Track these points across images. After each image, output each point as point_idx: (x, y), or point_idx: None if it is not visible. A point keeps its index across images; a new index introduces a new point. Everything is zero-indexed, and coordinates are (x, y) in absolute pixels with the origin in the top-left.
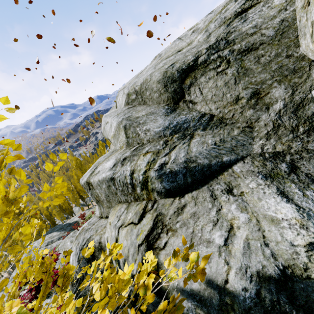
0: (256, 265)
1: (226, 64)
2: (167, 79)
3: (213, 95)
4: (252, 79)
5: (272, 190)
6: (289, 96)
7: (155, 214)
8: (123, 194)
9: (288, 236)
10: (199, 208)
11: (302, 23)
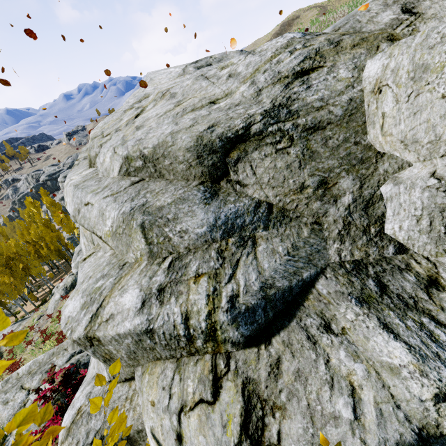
0: (394, 435)
1: (288, 140)
2: (202, 148)
3: (270, 178)
4: (319, 164)
5: (374, 323)
6: (357, 190)
7: (240, 381)
8: (168, 349)
9: (415, 390)
10: (301, 361)
11: (372, 110)
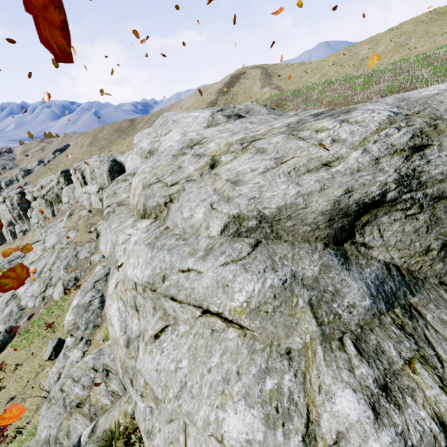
0: None
1: (418, 208)
2: (337, 211)
3: (397, 241)
4: (442, 229)
5: None
6: None
7: None
8: None
9: None
10: None
11: None
